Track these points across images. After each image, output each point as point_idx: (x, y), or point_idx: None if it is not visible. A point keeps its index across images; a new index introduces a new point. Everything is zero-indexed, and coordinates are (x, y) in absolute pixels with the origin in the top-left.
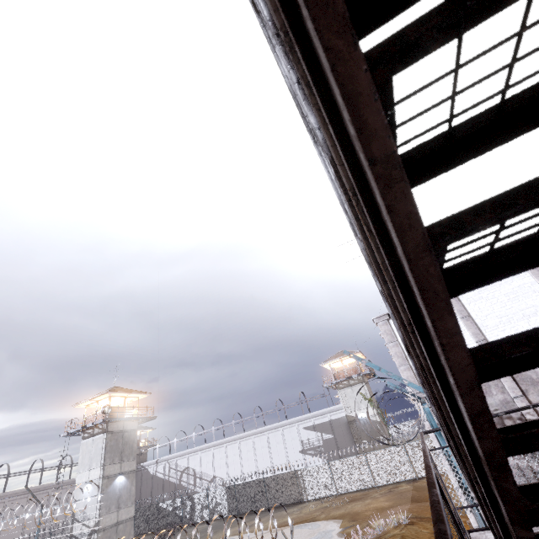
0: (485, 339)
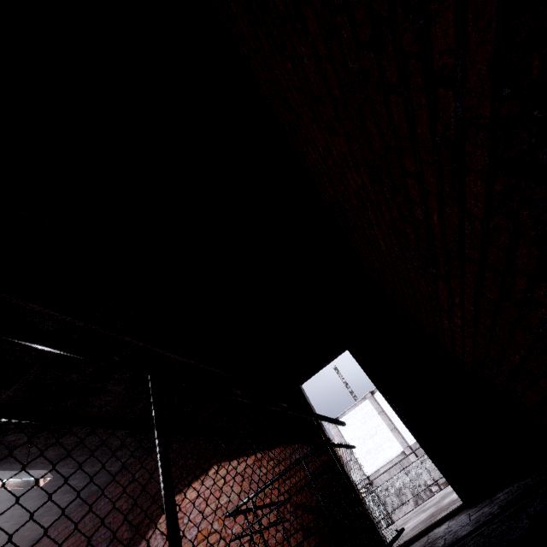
0: (395, 427)
